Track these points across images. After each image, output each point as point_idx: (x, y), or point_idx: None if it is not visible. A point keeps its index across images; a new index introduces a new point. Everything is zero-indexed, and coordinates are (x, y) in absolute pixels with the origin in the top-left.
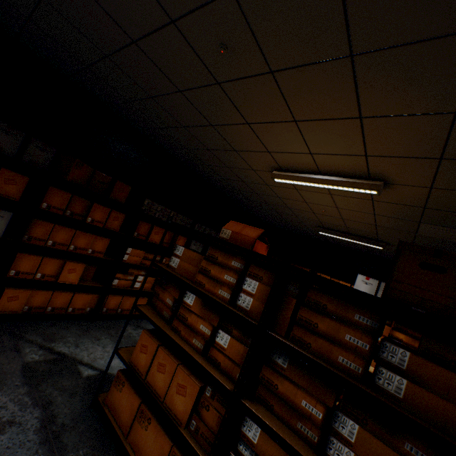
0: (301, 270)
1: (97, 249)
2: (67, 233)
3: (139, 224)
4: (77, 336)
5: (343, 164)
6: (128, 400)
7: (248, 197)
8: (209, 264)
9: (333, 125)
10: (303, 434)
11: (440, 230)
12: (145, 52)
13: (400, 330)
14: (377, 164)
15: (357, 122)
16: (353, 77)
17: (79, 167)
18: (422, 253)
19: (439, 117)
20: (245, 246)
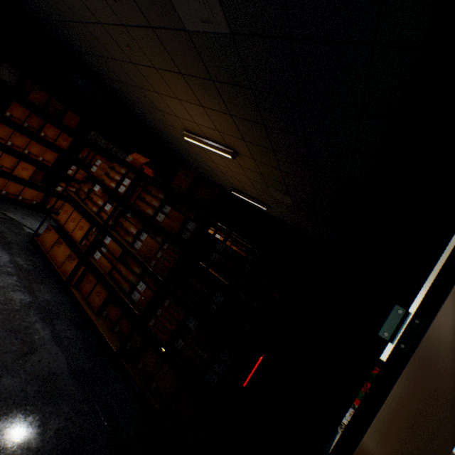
0: (146, 174)
1: (47, 159)
2: (24, 140)
3: (84, 149)
4: (24, 215)
5: (213, 134)
6: (52, 237)
7: (183, 152)
8: (111, 170)
9: (195, 108)
10: (128, 241)
11: (279, 194)
12: (89, 30)
13: (235, 245)
14: (226, 138)
15: (203, 109)
16: (188, 84)
17: (38, 92)
18: (186, 170)
19: (228, 116)
20: (137, 167)
